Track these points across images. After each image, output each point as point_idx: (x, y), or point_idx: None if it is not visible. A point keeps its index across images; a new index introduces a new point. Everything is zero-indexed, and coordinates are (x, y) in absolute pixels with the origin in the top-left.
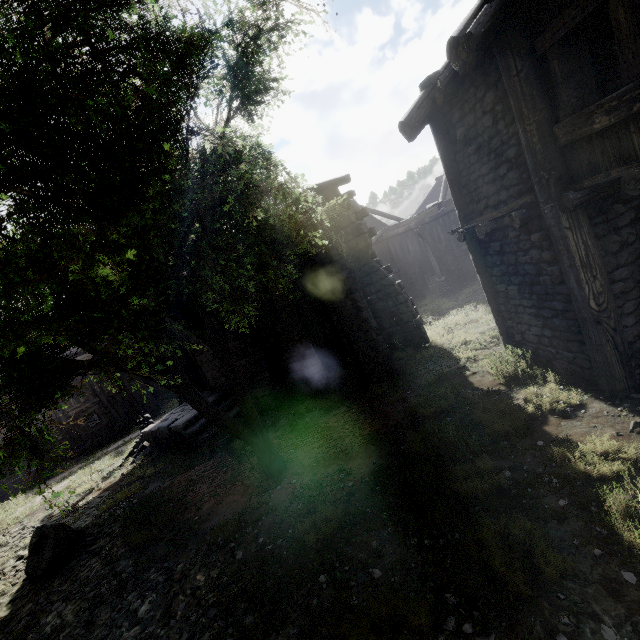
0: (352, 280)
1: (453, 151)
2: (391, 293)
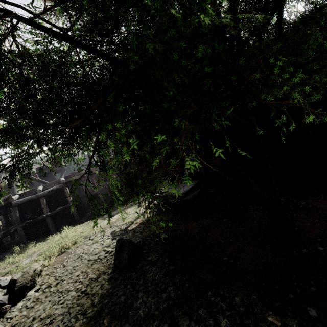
0: None
1: None
2: None
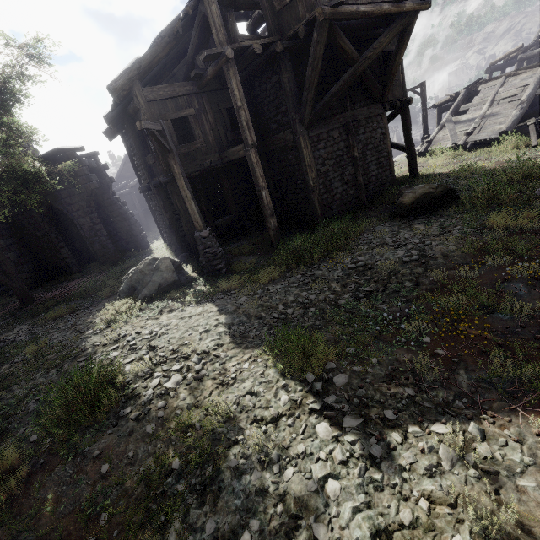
0: (89, 206)
1: (131, 151)
2: (126, 218)
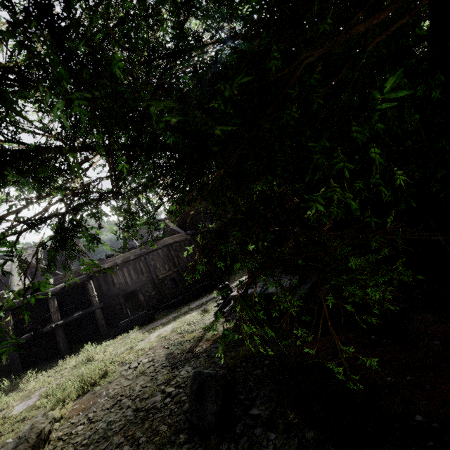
0: None
1: None
2: None
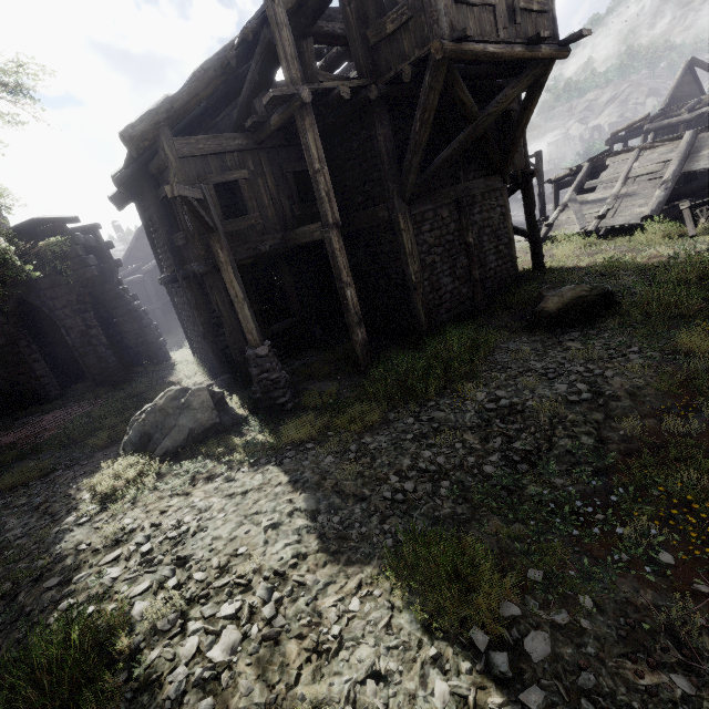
0: (81, 302)
1: (150, 225)
2: (136, 317)
